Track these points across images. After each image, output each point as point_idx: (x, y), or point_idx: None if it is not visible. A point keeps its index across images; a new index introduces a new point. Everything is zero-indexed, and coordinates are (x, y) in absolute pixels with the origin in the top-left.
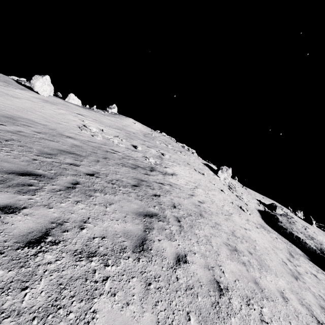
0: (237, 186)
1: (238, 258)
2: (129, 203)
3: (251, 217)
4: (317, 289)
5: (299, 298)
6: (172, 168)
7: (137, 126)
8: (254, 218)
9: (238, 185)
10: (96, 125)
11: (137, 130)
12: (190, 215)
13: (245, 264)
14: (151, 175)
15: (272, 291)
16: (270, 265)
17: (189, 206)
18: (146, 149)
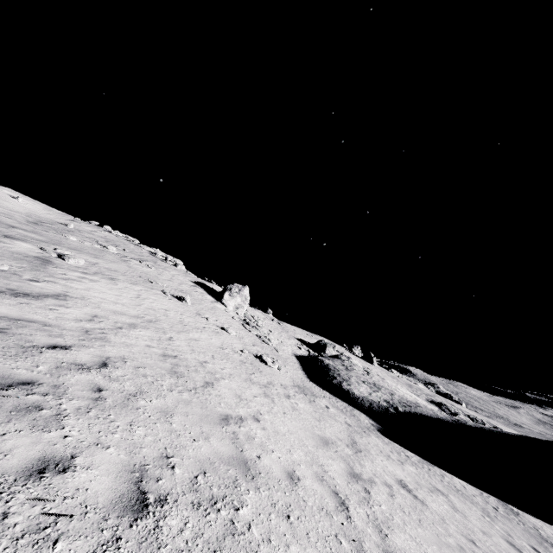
0: (262, 319)
1: None
2: None
3: (280, 373)
4: None
5: None
6: (68, 285)
7: (25, 206)
8: (288, 374)
9: (265, 317)
10: None
11: (17, 212)
12: None
13: None
14: None
15: None
16: None
17: None
18: None
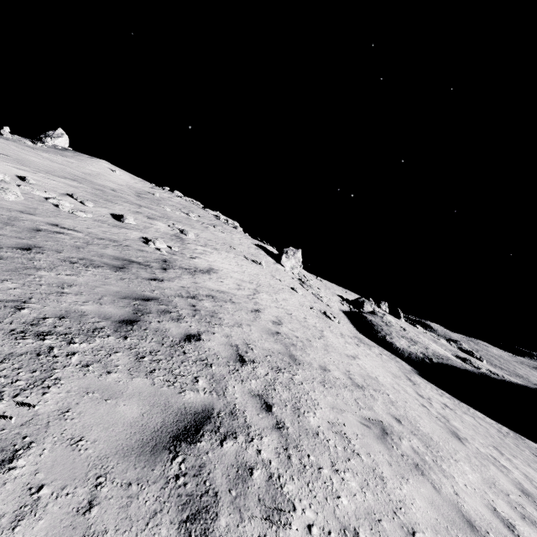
0: (310, 278)
1: (402, 455)
2: (110, 405)
3: (341, 326)
4: (477, 441)
5: (506, 498)
6: (206, 259)
7: (121, 177)
8: (345, 327)
9: (310, 275)
10: (6, 165)
11: (122, 185)
12: (278, 370)
13: (420, 470)
14: (165, 280)
15: (494, 525)
16: (430, 433)
17: (265, 342)
18: (146, 222)
